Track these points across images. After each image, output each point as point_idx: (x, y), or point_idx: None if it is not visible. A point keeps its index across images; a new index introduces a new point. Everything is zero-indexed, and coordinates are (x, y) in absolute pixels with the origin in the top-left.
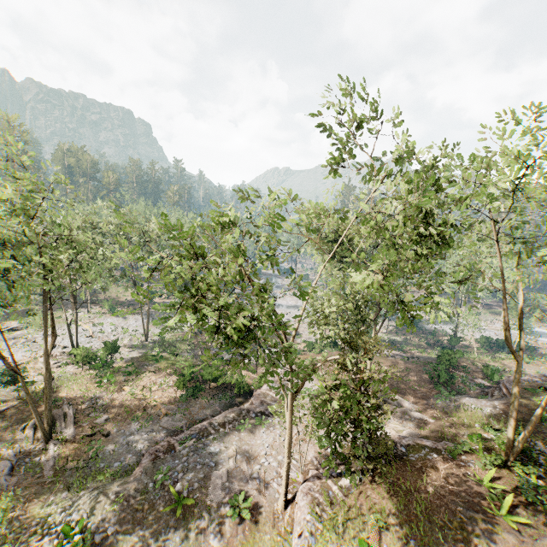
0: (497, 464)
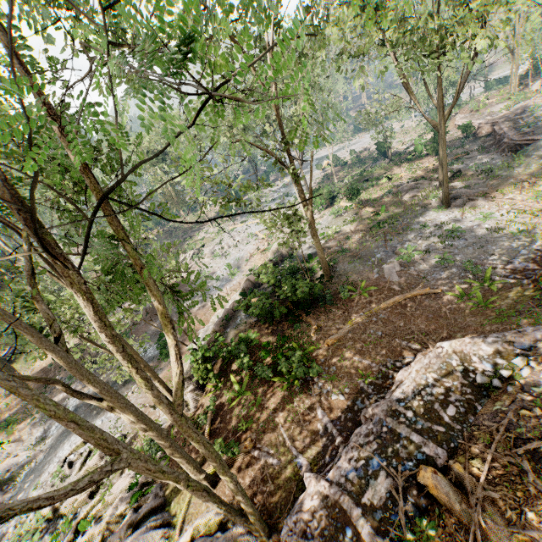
0: None
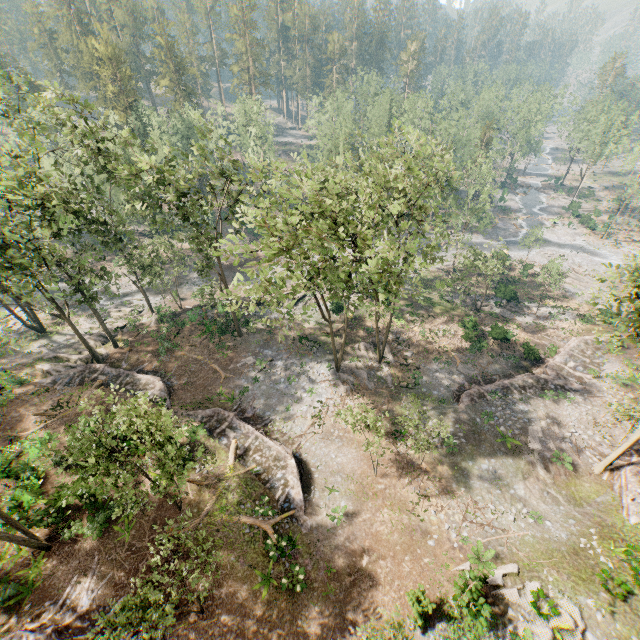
0: None
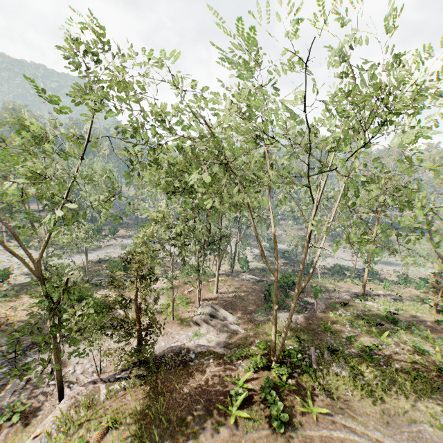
0: (265, 367)
